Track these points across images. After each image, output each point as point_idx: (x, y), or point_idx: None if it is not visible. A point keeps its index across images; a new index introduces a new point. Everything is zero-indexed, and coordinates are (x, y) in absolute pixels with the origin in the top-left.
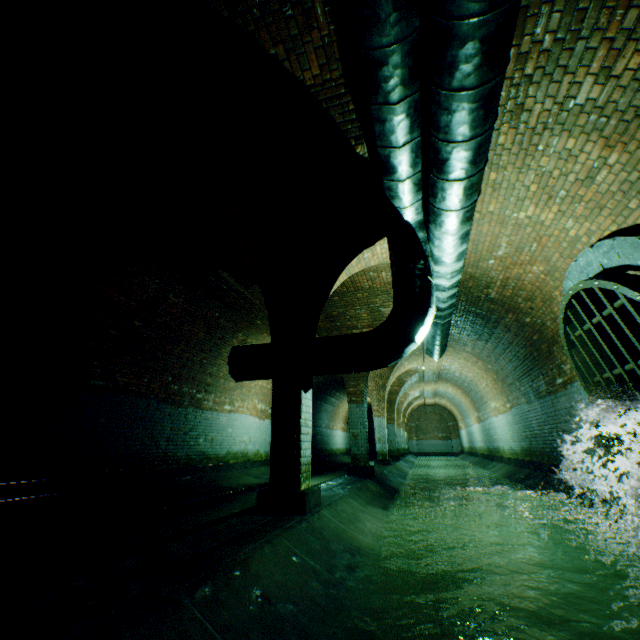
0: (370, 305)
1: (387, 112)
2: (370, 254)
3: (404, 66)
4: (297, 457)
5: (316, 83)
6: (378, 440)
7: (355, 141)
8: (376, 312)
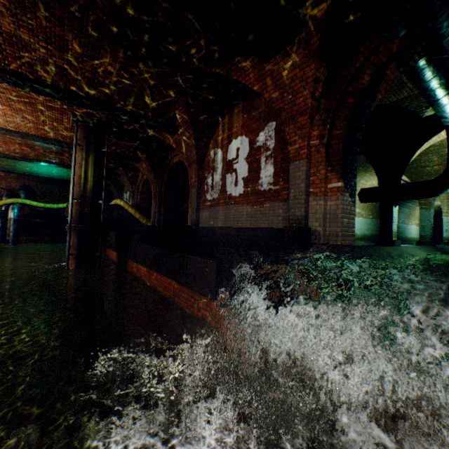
0: (439, 153)
1: (438, 108)
2: (436, 137)
3: (445, 100)
4: (390, 230)
5: (405, 97)
6: (444, 231)
7: (424, 108)
8: (444, 156)
